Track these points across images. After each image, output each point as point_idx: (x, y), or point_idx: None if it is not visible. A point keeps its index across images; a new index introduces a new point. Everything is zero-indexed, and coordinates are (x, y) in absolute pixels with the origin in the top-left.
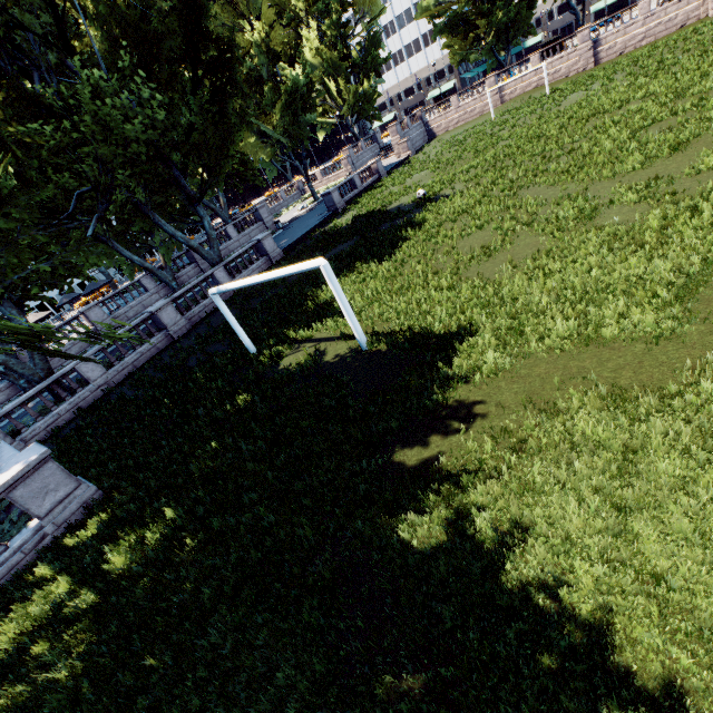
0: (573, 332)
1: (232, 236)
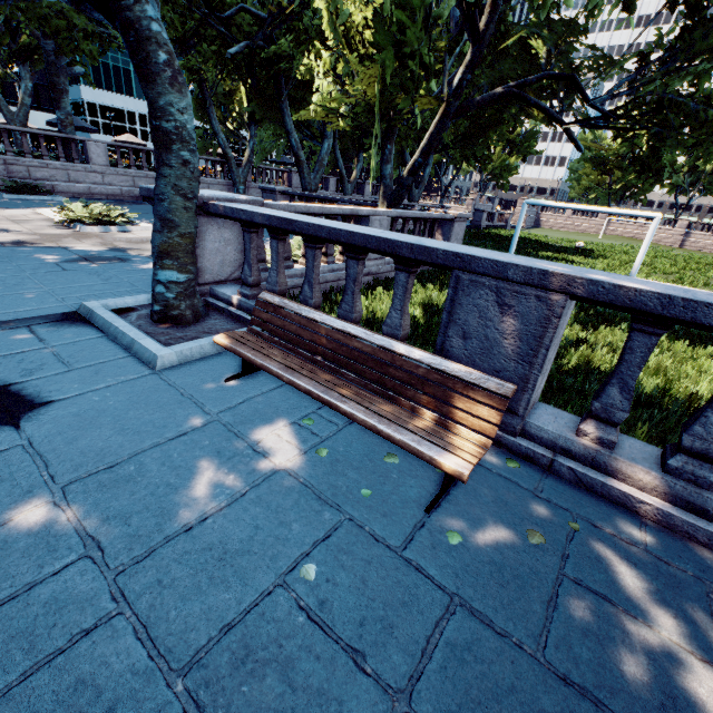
0: None
1: None
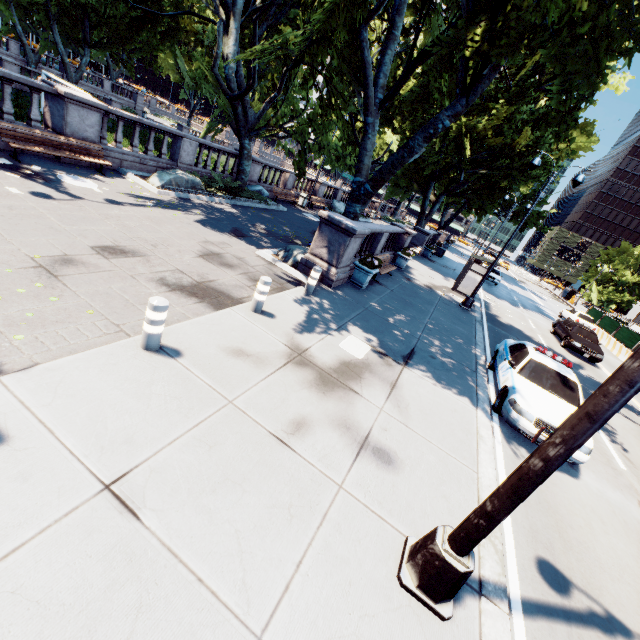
0: None
1: (105, 88)
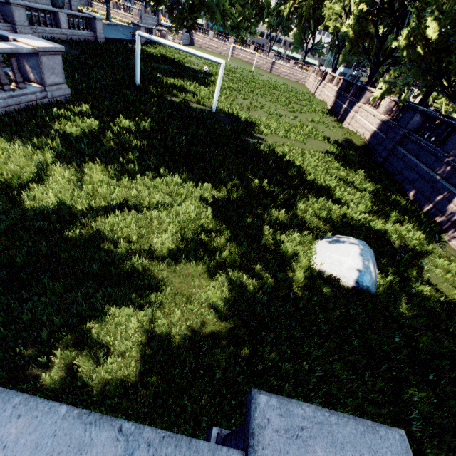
0: (283, 136)
1: None
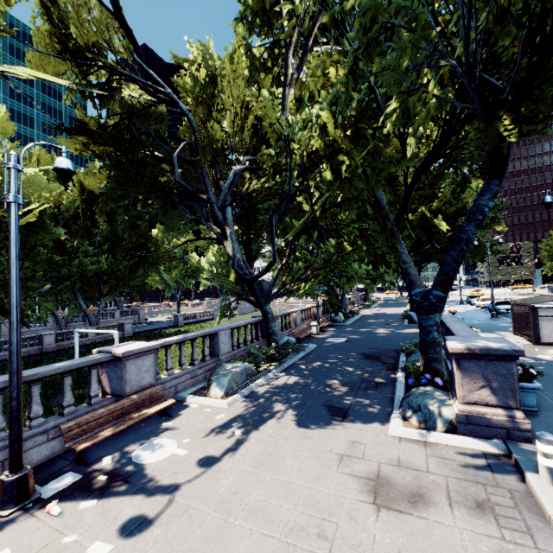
0: None
1: (116, 316)
